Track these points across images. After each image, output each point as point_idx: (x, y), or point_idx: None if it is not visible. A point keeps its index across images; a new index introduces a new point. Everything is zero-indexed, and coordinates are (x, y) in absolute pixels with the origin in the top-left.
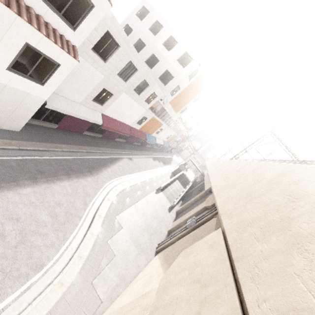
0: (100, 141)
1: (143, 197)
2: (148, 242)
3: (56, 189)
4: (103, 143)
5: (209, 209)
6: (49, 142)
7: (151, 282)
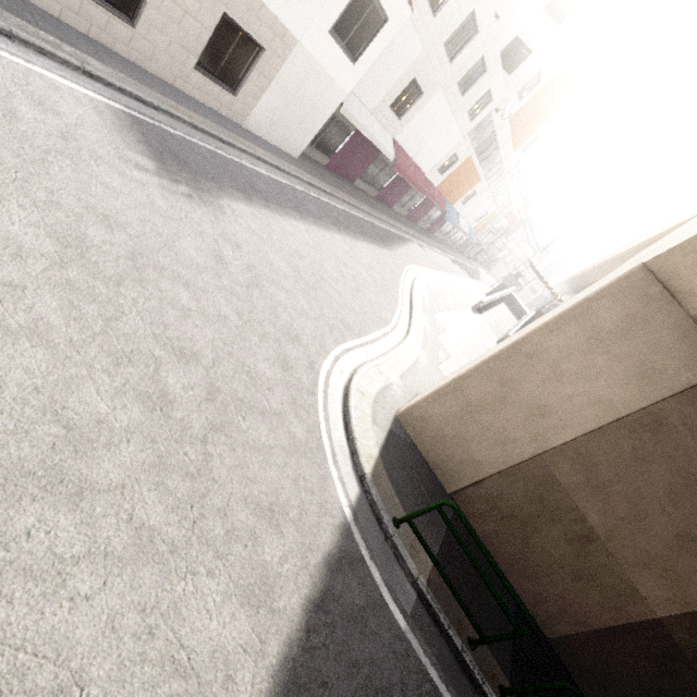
0: (375, 203)
1: (457, 308)
2: None
3: (360, 249)
4: (380, 208)
5: None
6: (328, 184)
7: None
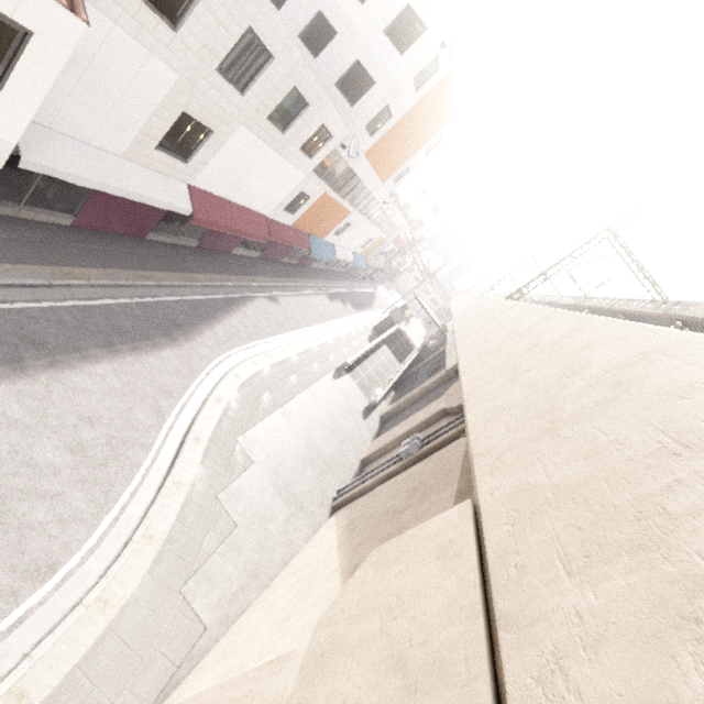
0: (193, 257)
1: (304, 389)
2: (316, 490)
3: (79, 384)
4: (202, 262)
5: (454, 414)
6: (52, 265)
7: (312, 592)
